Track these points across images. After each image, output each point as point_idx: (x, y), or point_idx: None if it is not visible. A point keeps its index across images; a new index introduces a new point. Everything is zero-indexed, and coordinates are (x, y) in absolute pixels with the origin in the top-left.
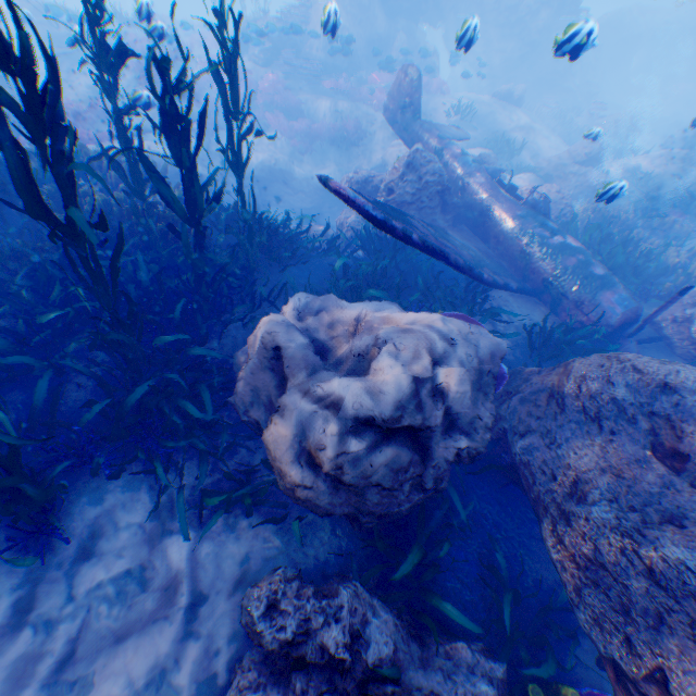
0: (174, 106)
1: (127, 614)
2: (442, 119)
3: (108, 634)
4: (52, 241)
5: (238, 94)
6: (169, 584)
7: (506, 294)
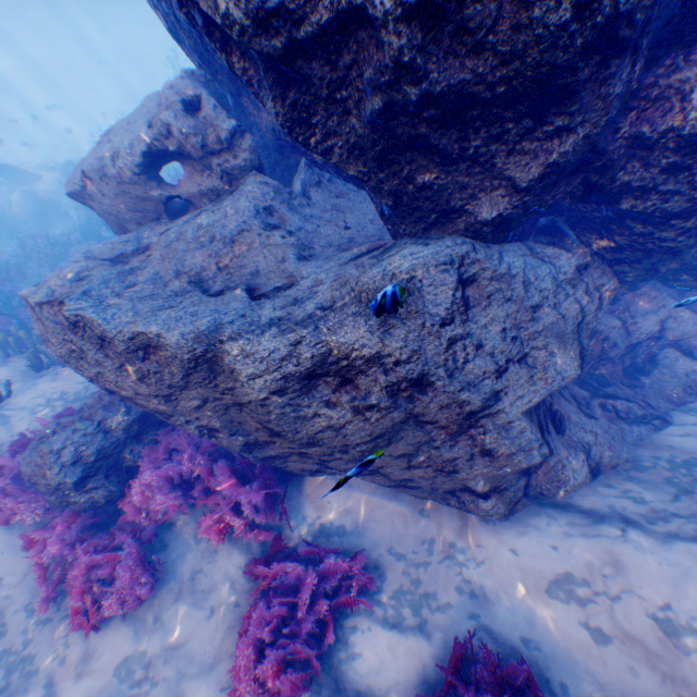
0: None
1: None
2: None
3: None
4: None
5: None
6: None
7: None
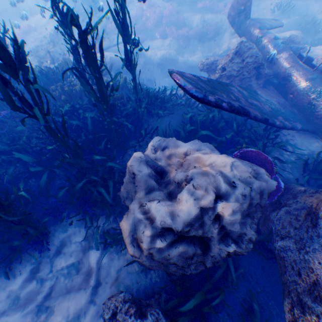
0: (85, 43)
1: (70, 283)
2: (268, 15)
3: (62, 290)
4: (24, 125)
5: (127, 27)
6: (88, 273)
7: (293, 131)
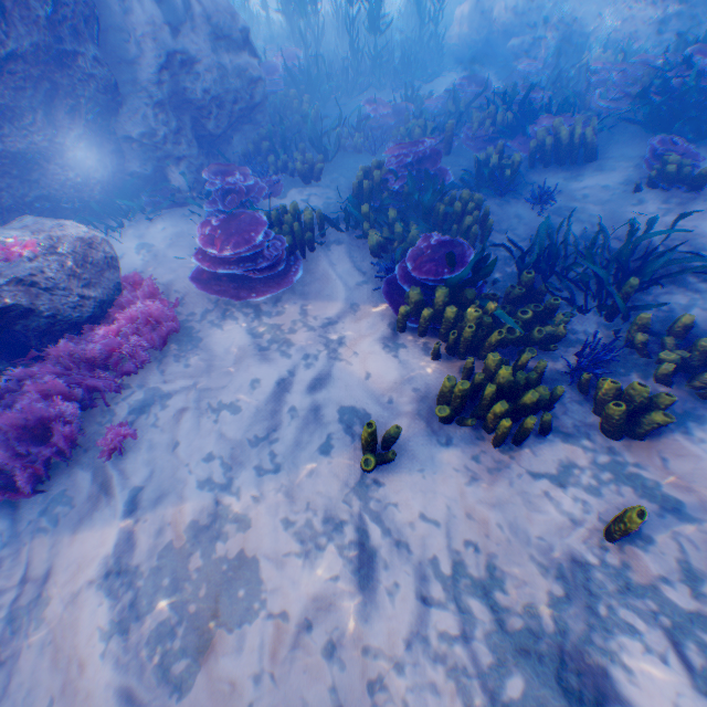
0: None
1: None
2: None
3: None
4: None
5: None
6: None
7: None
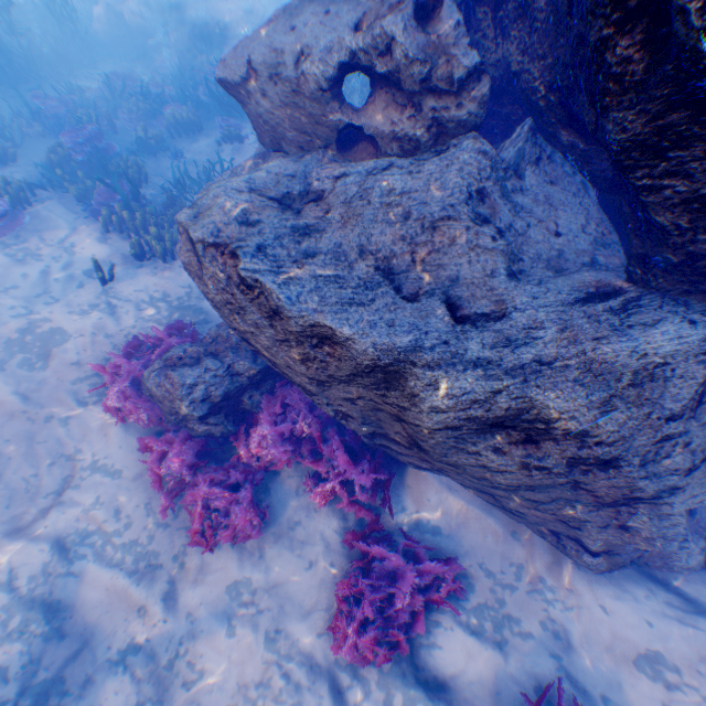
0: None
1: None
2: None
3: None
4: None
5: None
6: None
7: None
